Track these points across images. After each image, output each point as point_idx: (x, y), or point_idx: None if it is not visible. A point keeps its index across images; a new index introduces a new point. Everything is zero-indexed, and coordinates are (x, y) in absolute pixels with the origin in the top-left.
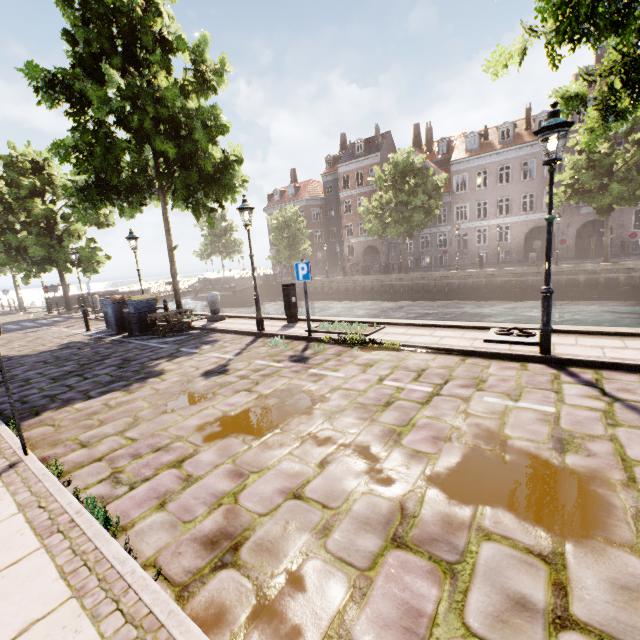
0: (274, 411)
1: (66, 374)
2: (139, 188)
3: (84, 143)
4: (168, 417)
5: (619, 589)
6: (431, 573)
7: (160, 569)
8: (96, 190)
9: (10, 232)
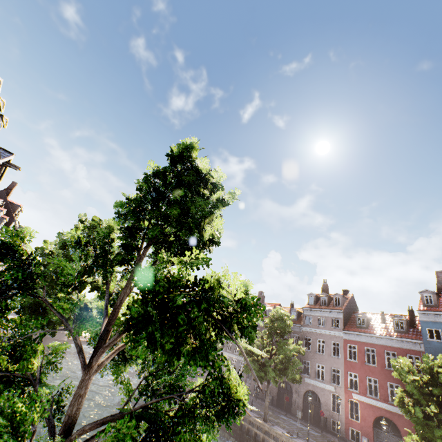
0: None
1: None
2: None
3: None
4: None
5: None
6: None
7: None
8: None
9: None
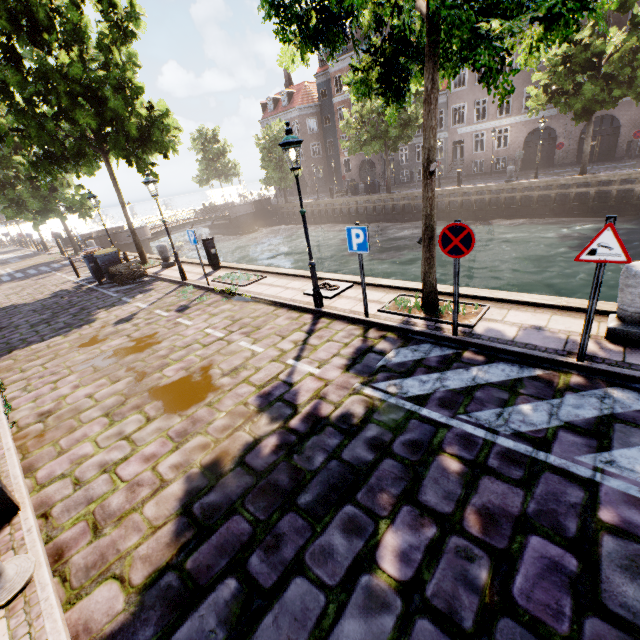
0: (127, 351)
1: (41, 322)
2: (84, 152)
3: (20, 124)
4: (72, 354)
5: (157, 429)
6: (105, 424)
7: (14, 423)
8: (46, 162)
9: (10, 186)
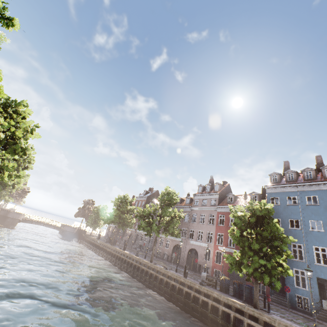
0: None
1: None
2: None
3: None
4: None
5: None
6: None
7: None
8: None
9: None
